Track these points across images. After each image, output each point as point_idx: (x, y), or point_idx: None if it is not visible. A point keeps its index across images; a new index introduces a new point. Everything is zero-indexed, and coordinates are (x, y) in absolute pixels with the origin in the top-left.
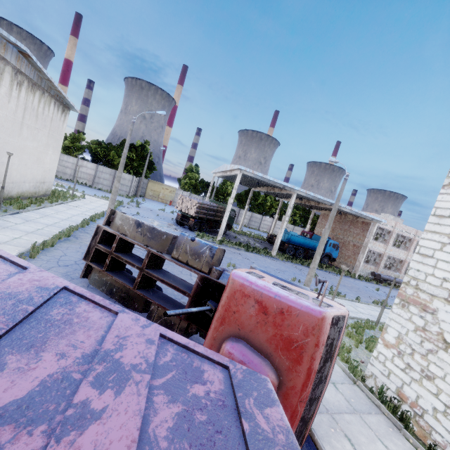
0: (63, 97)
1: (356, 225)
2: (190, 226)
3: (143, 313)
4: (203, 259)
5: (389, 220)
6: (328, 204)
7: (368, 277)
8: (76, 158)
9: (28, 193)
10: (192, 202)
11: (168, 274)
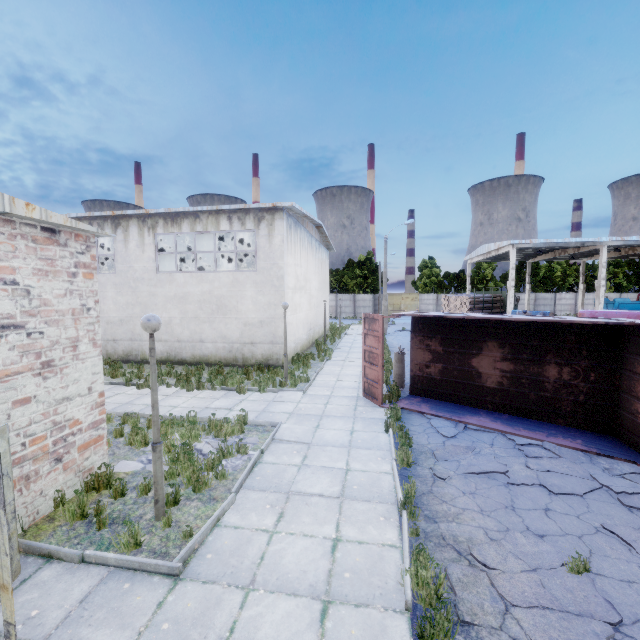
0: (329, 244)
1: None
2: None
3: None
4: None
5: None
6: None
7: None
8: None
9: (323, 331)
10: (461, 300)
11: None
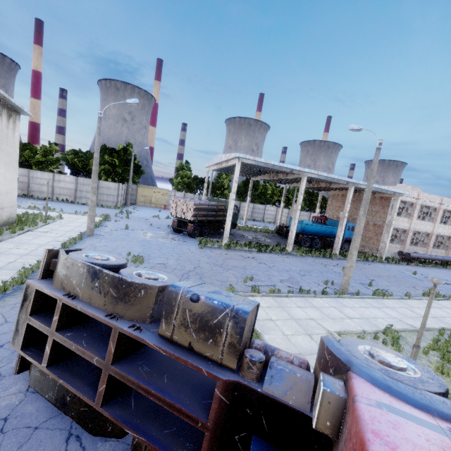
0: (3, 97)
1: (374, 202)
2: (189, 232)
3: (125, 435)
4: (222, 340)
5: (411, 191)
6: (344, 183)
7: (396, 258)
8: (51, 173)
9: None
10: (187, 205)
11: (159, 357)
